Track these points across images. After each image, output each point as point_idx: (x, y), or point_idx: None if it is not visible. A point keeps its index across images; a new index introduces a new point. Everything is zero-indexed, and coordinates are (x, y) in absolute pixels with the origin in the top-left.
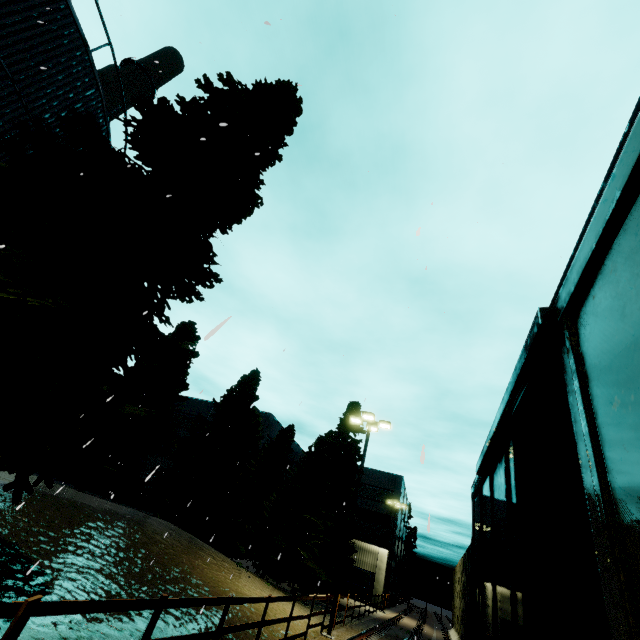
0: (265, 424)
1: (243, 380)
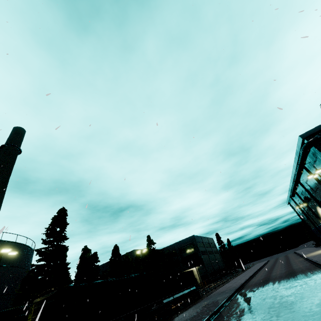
0: (134, 255)
1: (113, 252)
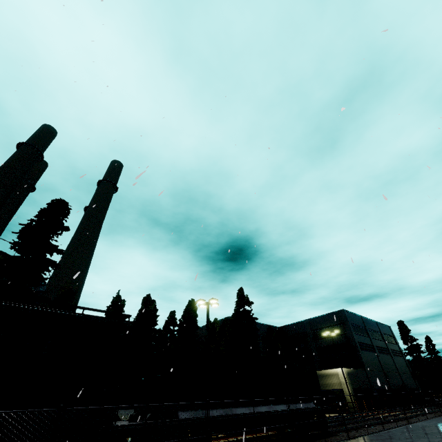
0: None
1: (185, 309)
